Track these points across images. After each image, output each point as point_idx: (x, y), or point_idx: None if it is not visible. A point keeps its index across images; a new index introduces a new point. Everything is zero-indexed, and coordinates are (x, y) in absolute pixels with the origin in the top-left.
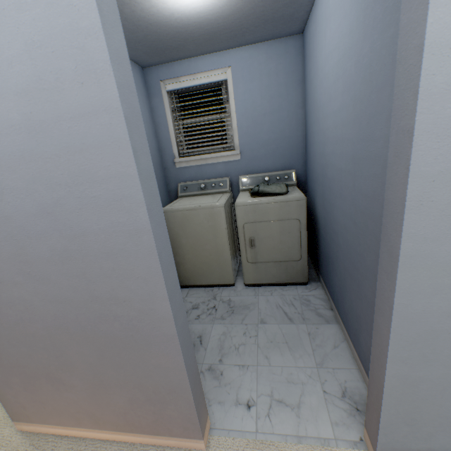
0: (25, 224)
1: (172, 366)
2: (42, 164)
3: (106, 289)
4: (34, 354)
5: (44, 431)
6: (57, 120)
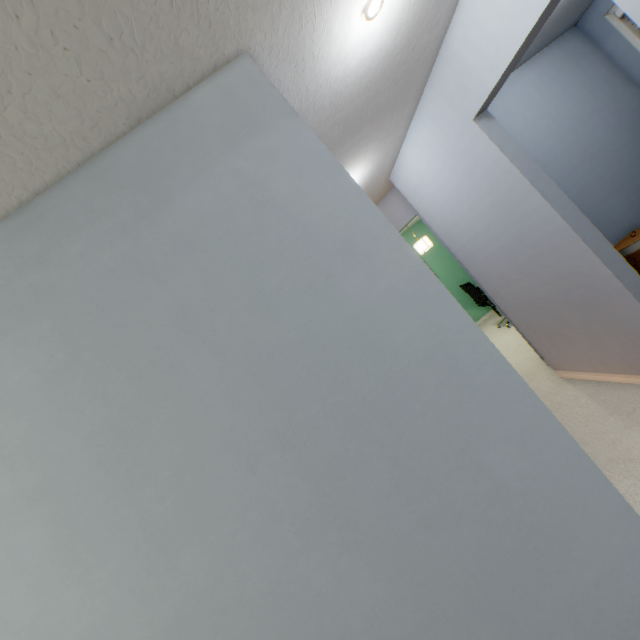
0: (510, 248)
1: (634, 313)
2: (505, 218)
3: (563, 270)
4: (545, 321)
5: (575, 378)
6: (502, 197)
